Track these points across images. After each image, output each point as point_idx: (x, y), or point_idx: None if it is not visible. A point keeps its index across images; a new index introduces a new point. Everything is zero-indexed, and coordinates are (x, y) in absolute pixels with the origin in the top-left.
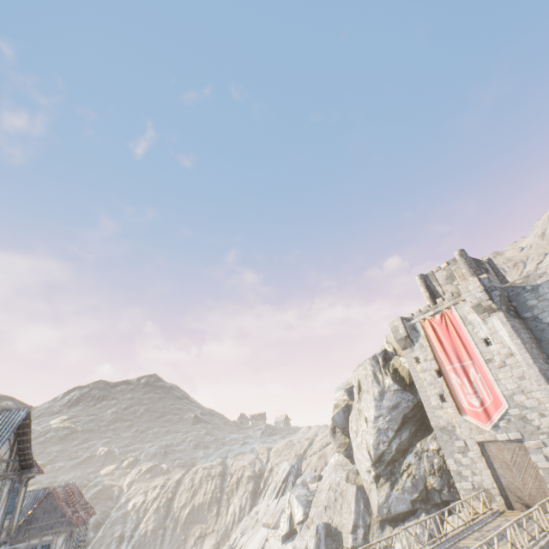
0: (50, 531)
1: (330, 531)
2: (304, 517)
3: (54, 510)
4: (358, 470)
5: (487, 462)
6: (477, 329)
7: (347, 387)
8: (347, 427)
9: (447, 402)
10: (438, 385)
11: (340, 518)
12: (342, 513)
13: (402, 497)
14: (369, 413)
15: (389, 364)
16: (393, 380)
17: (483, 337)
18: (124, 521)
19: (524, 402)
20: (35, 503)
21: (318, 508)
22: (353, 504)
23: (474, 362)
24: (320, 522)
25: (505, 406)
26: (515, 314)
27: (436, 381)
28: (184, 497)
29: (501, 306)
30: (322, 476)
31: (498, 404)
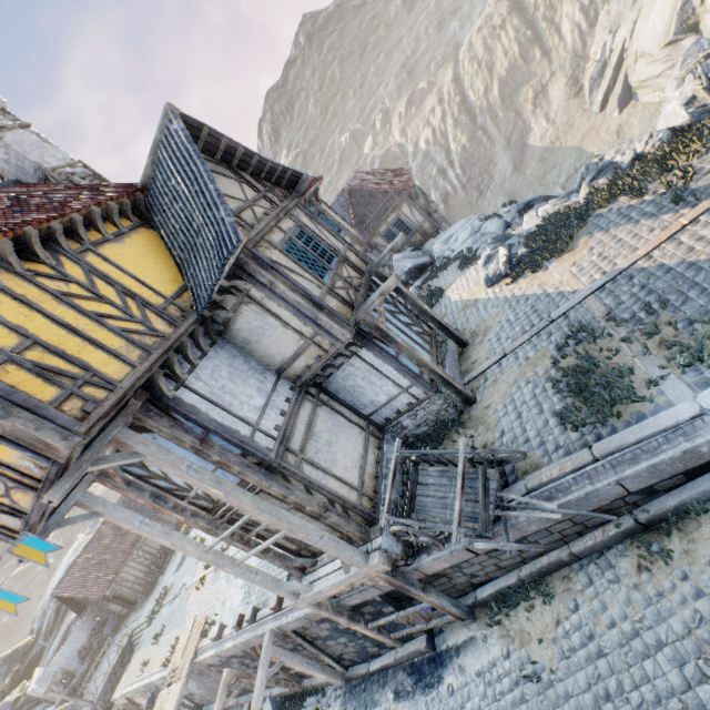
0: (387, 213)
1: None
2: None
3: (372, 199)
4: None
5: None
6: None
7: None
8: None
9: None
10: None
11: None
12: None
13: None
14: None
15: None
16: None
17: None
18: (431, 161)
19: None
20: (347, 211)
21: None
22: None
23: None
24: None
25: None
26: None
27: None
28: (477, 85)
29: None
30: None
31: None
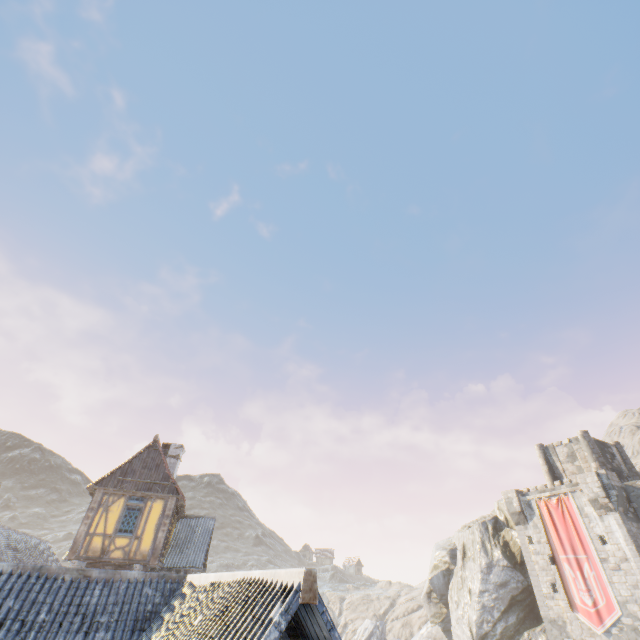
0: None
1: None
2: None
3: None
4: None
5: None
6: (593, 524)
7: (450, 547)
8: (446, 595)
9: (559, 593)
10: (551, 572)
11: None
12: None
13: None
14: (473, 585)
15: (500, 535)
16: (502, 554)
17: (599, 533)
18: None
19: (637, 613)
20: None
21: None
22: None
23: (589, 557)
24: None
25: (618, 612)
26: (634, 516)
27: (548, 567)
28: None
29: (618, 507)
30: None
31: (611, 608)
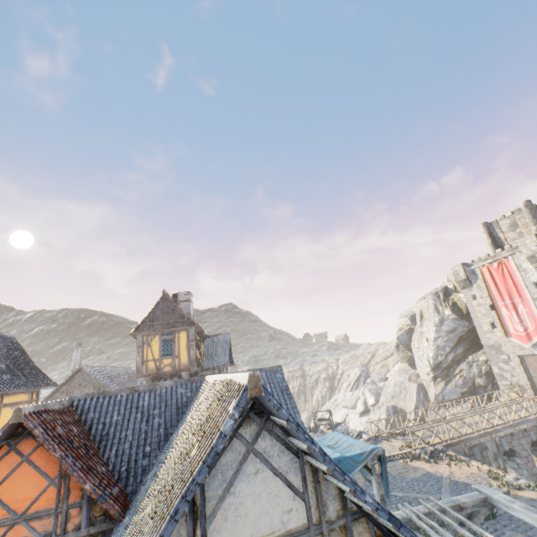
0: None
1: (397, 410)
2: (375, 402)
3: None
4: (418, 374)
5: (524, 369)
6: (529, 275)
7: (410, 315)
8: (410, 345)
9: (496, 328)
10: (490, 316)
11: (404, 403)
12: (406, 400)
13: (454, 390)
14: (429, 335)
15: (449, 299)
16: (451, 311)
17: (533, 281)
18: None
19: None
20: None
21: (386, 397)
22: (415, 395)
23: (523, 300)
24: (389, 405)
25: None
26: None
27: (488, 313)
28: None
29: None
30: (387, 378)
31: None
